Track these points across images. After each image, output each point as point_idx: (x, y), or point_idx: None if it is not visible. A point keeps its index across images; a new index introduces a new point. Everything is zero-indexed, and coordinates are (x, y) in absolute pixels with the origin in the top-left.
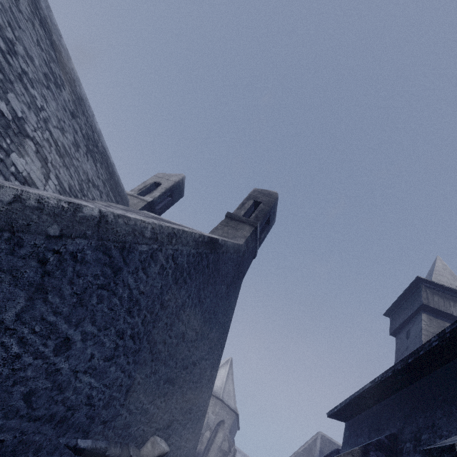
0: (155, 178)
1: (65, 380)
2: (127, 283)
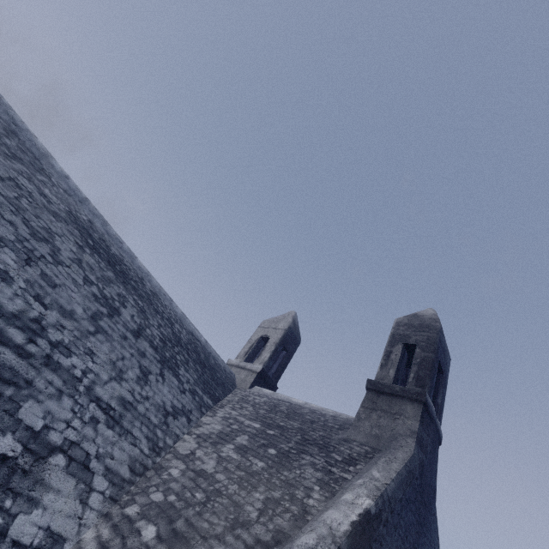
0: (260, 331)
1: None
2: None
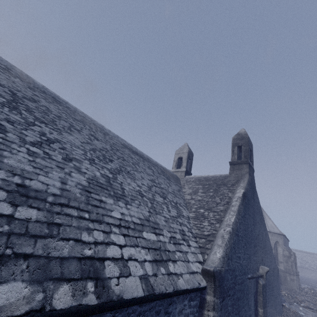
0: (177, 155)
1: (242, 264)
2: (239, 235)
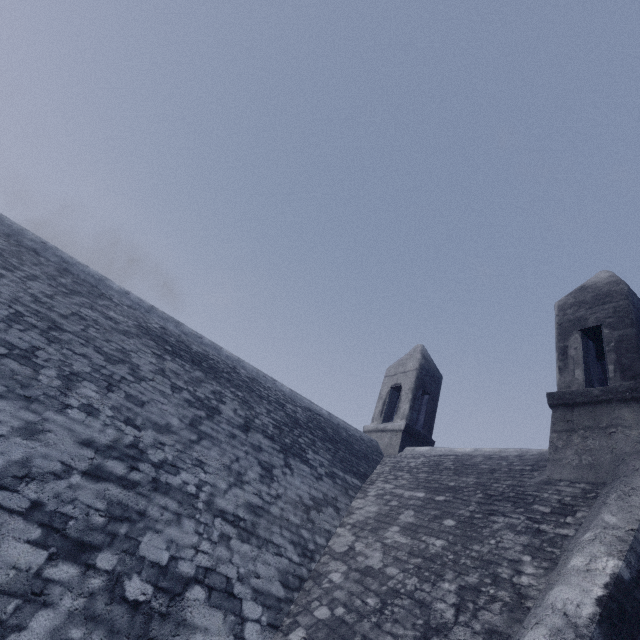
0: (388, 381)
1: None
2: None
